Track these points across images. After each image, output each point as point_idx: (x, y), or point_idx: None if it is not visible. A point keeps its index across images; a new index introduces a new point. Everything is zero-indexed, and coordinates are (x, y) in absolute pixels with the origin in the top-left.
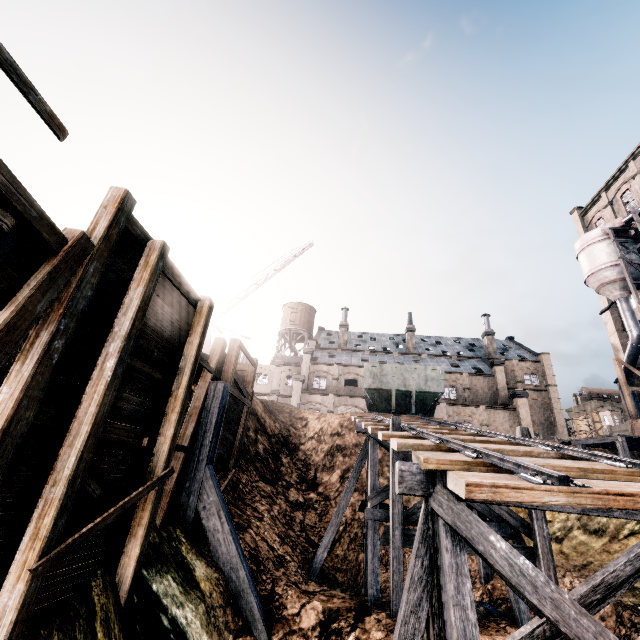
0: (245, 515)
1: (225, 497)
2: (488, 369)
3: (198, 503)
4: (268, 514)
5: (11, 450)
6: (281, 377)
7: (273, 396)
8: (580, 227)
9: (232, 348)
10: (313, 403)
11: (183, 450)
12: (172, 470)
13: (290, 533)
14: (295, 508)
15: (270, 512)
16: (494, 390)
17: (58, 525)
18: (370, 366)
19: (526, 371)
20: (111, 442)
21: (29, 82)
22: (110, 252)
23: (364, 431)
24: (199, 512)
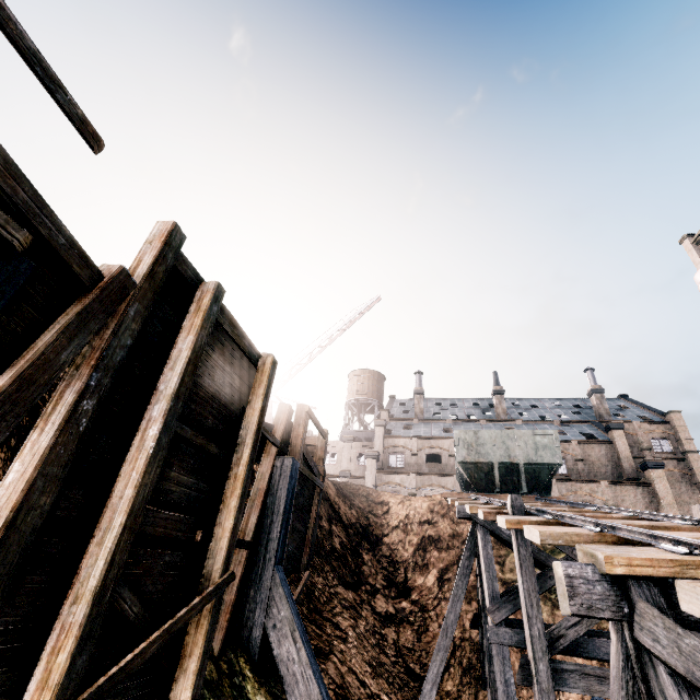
0: (325, 634)
1: (298, 609)
2: (603, 434)
3: (266, 620)
4: (353, 632)
5: (17, 552)
6: (351, 455)
7: (343, 478)
8: (696, 256)
9: (299, 416)
10: (391, 484)
11: (245, 546)
12: (232, 575)
13: (383, 659)
14: (385, 622)
15: (355, 629)
16: (615, 461)
17: (77, 665)
18: (462, 434)
19: (653, 435)
20: (155, 538)
21: (57, 78)
22: (155, 293)
23: (468, 517)
24: (268, 633)
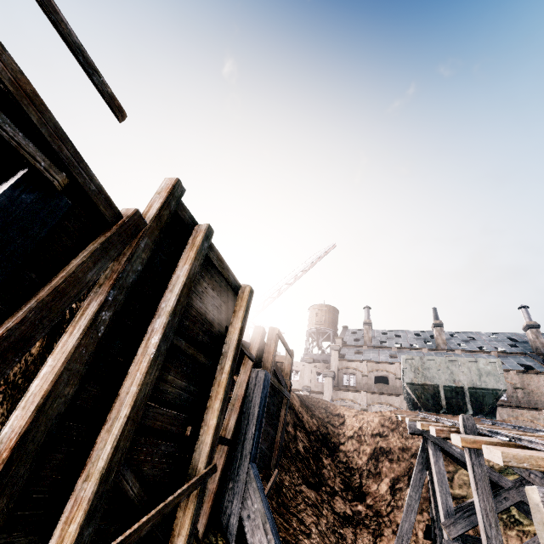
0: (291, 528)
1: (269, 502)
2: (540, 366)
3: (242, 510)
4: (316, 529)
5: (44, 432)
6: (311, 373)
7: (305, 392)
8: None
9: (271, 336)
10: (345, 400)
11: (226, 443)
12: (214, 467)
13: None
14: (343, 523)
15: (317, 526)
16: None
17: (84, 535)
18: (409, 359)
19: None
20: (154, 429)
21: (94, 65)
22: (161, 231)
23: (419, 433)
24: (243, 522)
